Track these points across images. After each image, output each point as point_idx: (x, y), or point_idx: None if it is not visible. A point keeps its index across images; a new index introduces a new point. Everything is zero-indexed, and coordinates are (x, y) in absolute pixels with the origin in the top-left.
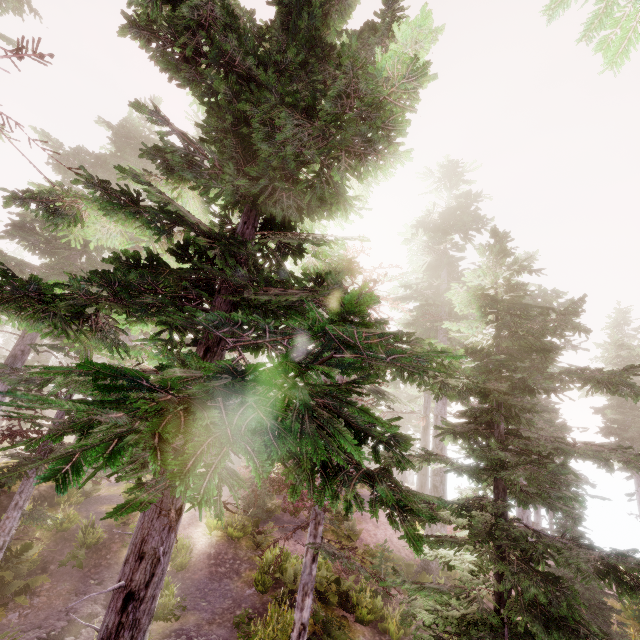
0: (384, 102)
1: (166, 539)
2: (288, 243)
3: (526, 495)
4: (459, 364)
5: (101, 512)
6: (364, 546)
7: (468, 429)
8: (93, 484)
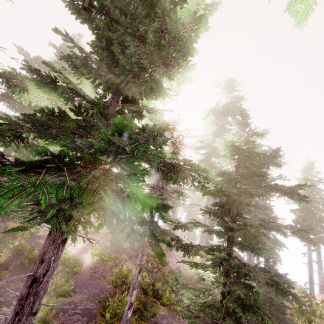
0: (182, 37)
1: (56, 253)
2: (135, 111)
3: (242, 246)
4: (214, 178)
5: (38, 243)
6: (170, 269)
7: (217, 211)
8: (36, 229)
